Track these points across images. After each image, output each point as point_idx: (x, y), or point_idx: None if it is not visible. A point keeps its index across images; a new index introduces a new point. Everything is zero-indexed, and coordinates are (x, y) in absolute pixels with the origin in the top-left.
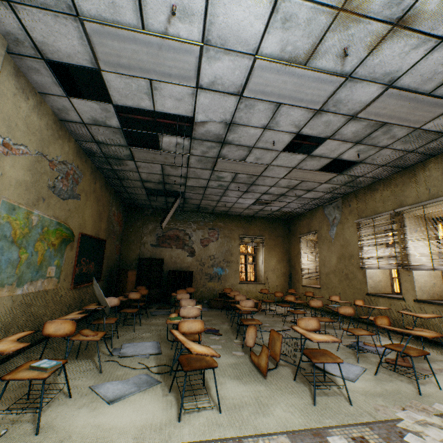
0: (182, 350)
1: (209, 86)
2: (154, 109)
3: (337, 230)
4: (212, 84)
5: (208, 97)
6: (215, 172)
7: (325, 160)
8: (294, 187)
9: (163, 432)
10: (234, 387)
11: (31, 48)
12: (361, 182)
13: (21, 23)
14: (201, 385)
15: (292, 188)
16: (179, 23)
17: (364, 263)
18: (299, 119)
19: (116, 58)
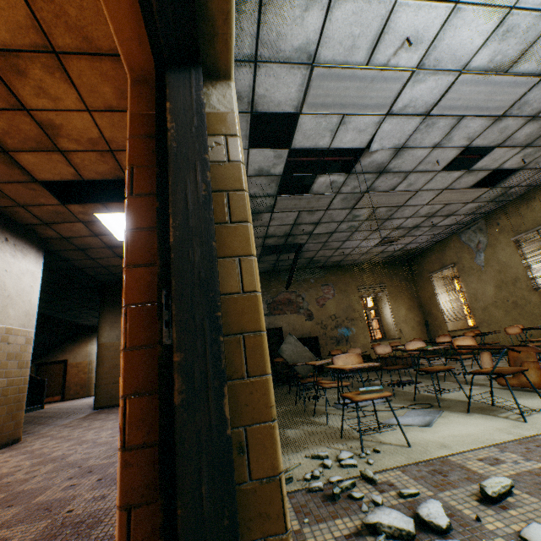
0: (504, 351)
1: (399, 111)
2: (328, 147)
3: (486, 255)
4: (403, 109)
5: (392, 123)
6: (354, 210)
7: (483, 173)
8: (433, 214)
9: (527, 428)
10: (526, 401)
11: (246, 104)
12: (512, 194)
13: (253, 81)
14: (489, 406)
15: (430, 216)
16: (403, 53)
17: (537, 283)
18: (475, 130)
19: (323, 98)
